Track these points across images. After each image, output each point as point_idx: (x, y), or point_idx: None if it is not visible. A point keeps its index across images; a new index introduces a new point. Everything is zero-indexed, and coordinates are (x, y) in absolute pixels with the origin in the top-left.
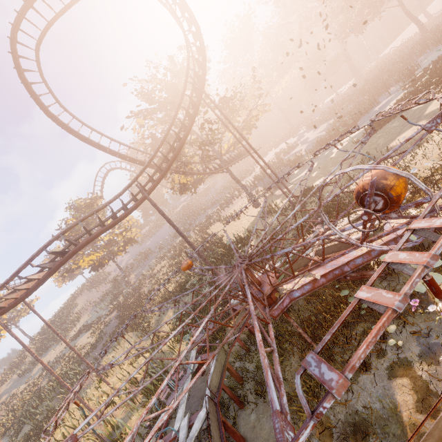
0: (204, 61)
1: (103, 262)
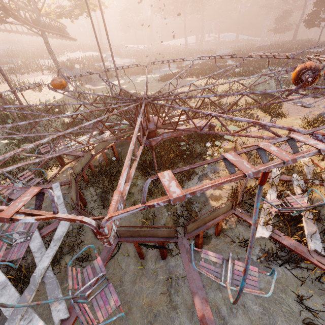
0: None
1: None
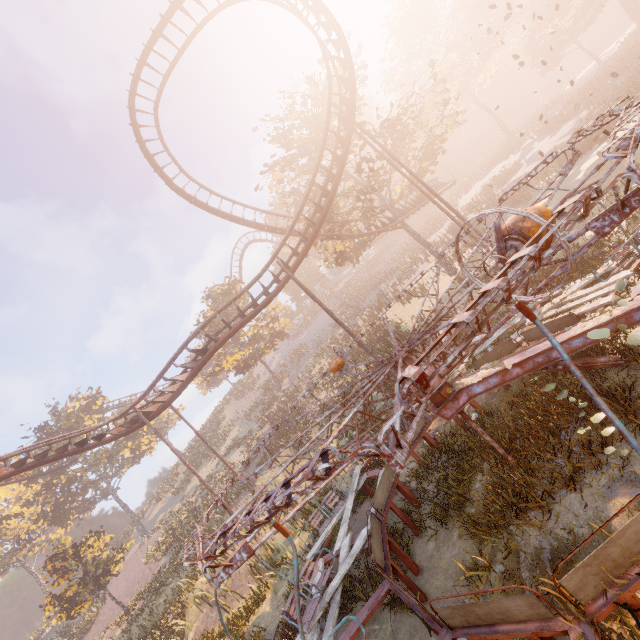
0: (351, 78)
1: (249, 363)
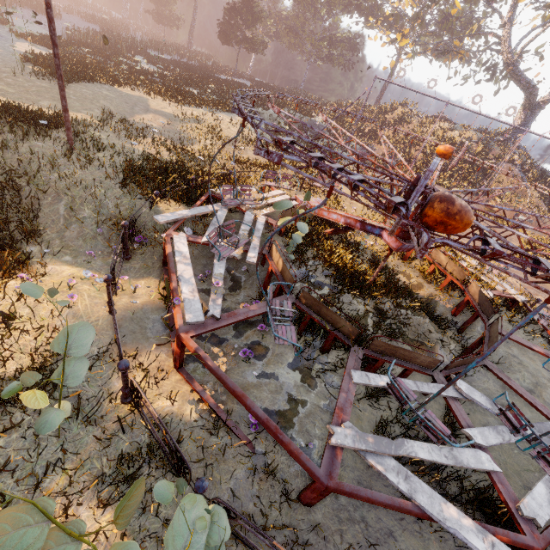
0: None
1: None
